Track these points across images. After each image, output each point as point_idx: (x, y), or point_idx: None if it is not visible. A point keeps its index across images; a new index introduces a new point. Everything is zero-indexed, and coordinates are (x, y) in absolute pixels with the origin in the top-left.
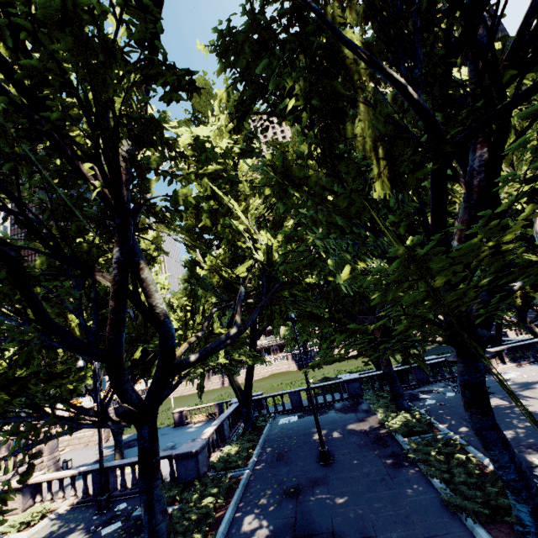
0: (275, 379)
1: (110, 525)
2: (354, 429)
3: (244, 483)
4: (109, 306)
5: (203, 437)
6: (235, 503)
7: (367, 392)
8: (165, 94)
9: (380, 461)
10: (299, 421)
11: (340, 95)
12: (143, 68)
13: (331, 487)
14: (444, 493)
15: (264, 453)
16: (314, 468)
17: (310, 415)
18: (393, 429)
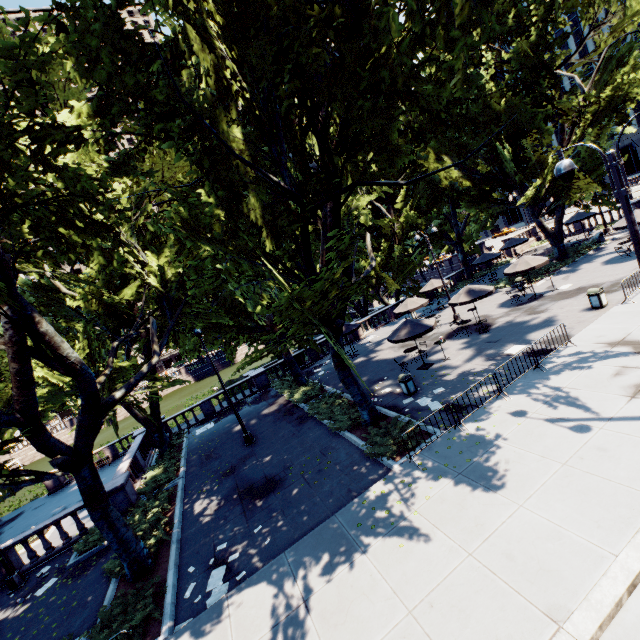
0: (170, 400)
1: (43, 586)
2: (268, 413)
3: (182, 488)
4: (11, 369)
5: (122, 473)
6: (181, 501)
7: (274, 381)
8: (54, 152)
9: (290, 425)
10: (217, 425)
11: (235, 180)
12: (33, 135)
13: (258, 455)
14: (329, 424)
15: (191, 461)
16: (242, 450)
17: (226, 417)
18: (297, 401)
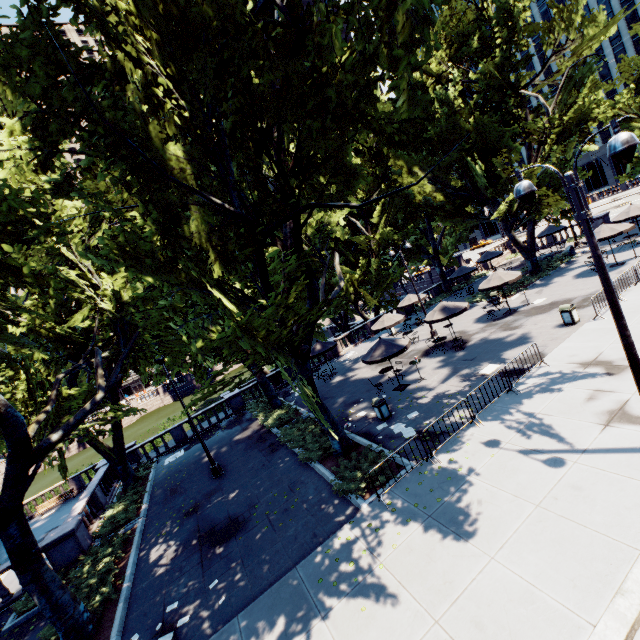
0: (147, 421)
1: None
2: (240, 439)
3: (141, 530)
4: None
5: (75, 515)
6: (137, 547)
7: (249, 403)
8: None
9: (261, 454)
10: (187, 453)
11: (173, 203)
12: None
13: (225, 490)
14: (300, 454)
15: (155, 497)
16: (209, 484)
17: (198, 443)
18: (271, 426)
